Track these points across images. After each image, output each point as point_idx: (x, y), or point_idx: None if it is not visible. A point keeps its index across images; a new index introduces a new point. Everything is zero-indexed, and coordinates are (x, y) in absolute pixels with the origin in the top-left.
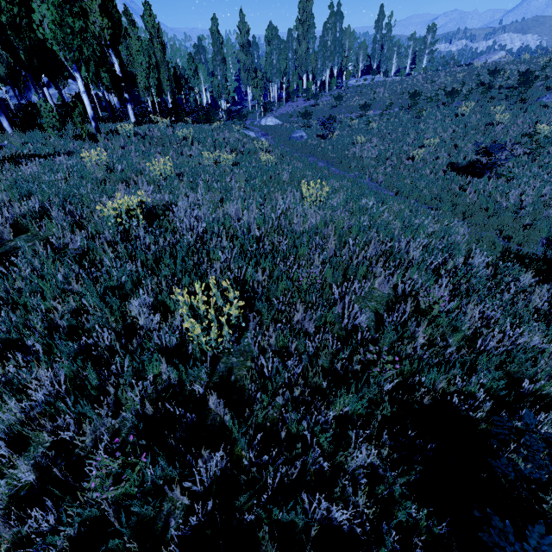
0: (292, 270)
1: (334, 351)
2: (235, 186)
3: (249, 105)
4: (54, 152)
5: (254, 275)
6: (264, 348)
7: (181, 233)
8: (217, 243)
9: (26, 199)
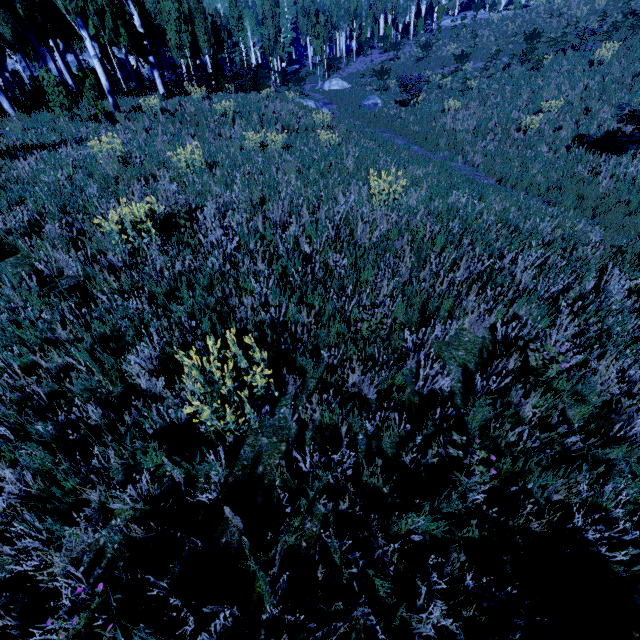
0: (350, 307)
1: (401, 434)
2: (284, 180)
3: (310, 63)
4: (61, 140)
5: (296, 315)
6: (306, 422)
7: (206, 252)
8: (251, 267)
9: (18, 208)
